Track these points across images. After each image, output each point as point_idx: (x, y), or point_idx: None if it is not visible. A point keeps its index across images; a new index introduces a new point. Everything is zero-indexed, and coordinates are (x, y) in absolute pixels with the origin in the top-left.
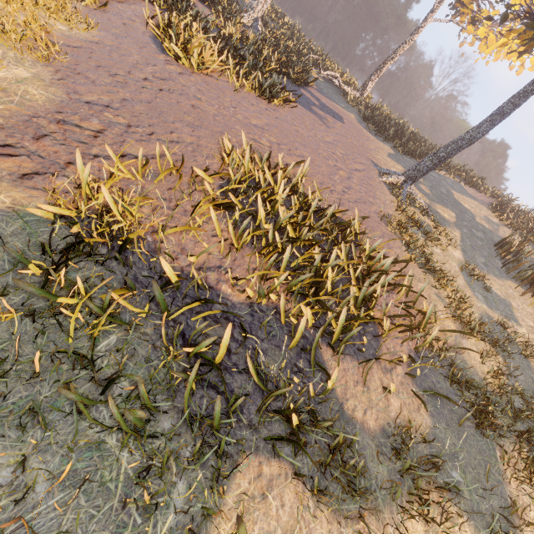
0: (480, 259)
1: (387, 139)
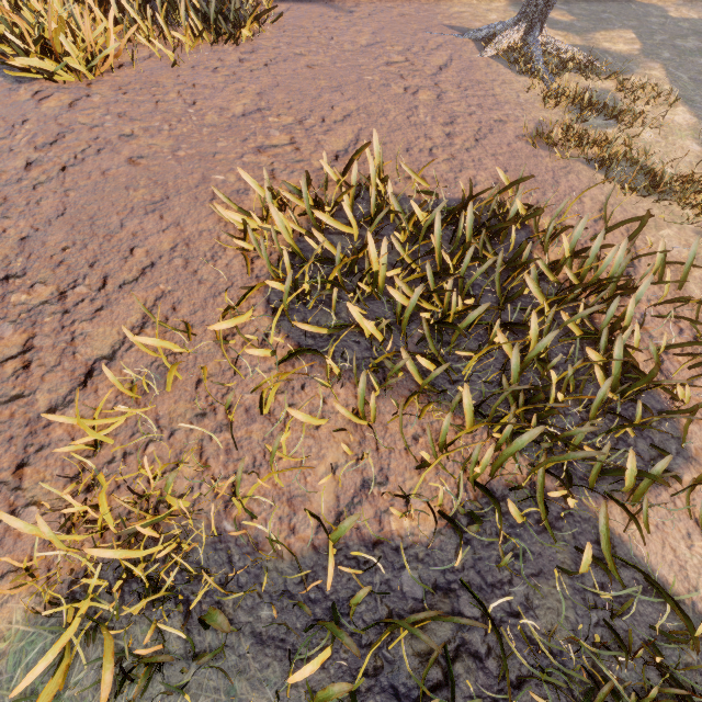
0: None
1: None
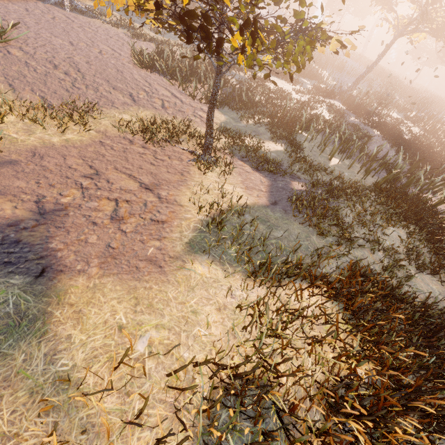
0: (137, 19)
1: None
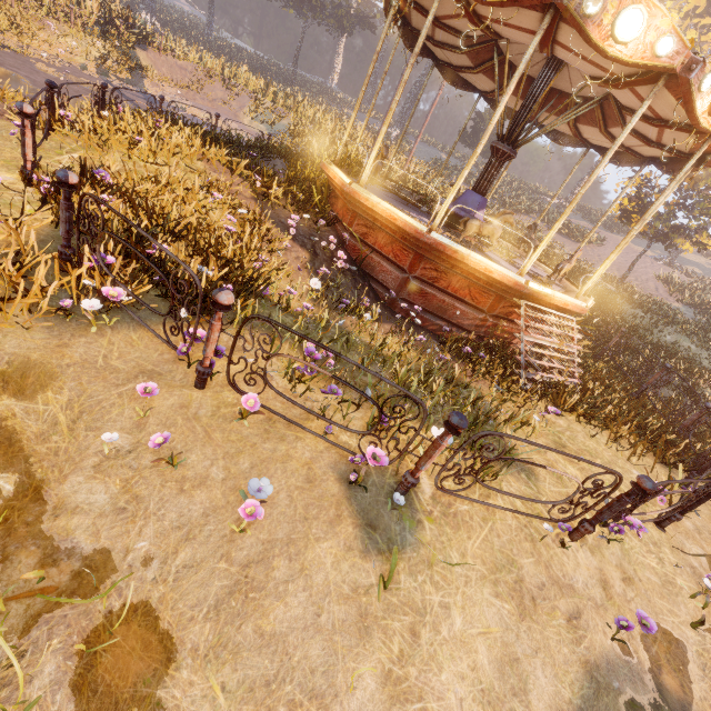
0: None
1: (618, 232)
